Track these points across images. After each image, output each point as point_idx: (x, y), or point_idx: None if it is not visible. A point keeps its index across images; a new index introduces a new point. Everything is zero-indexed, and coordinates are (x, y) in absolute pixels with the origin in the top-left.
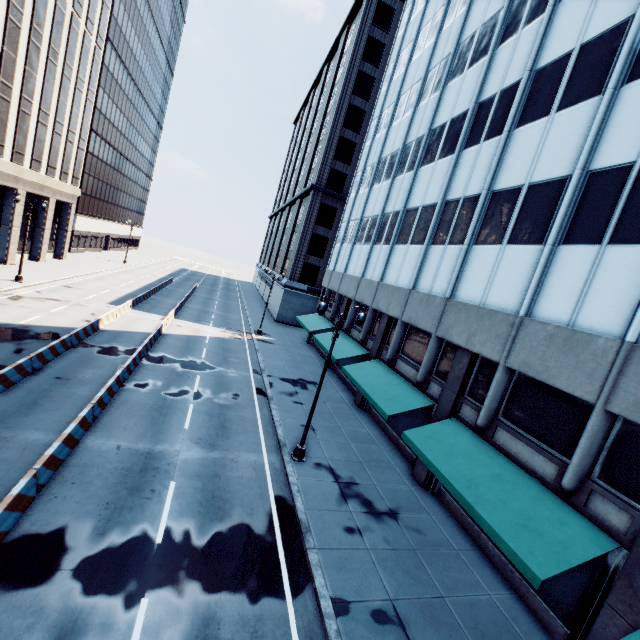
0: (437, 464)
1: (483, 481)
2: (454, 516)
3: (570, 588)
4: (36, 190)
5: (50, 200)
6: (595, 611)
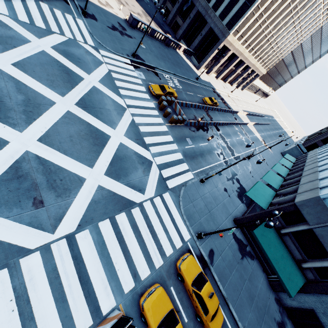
0: (268, 173)
1: (271, 178)
2: None
3: None
4: (255, 69)
5: (255, 73)
6: None
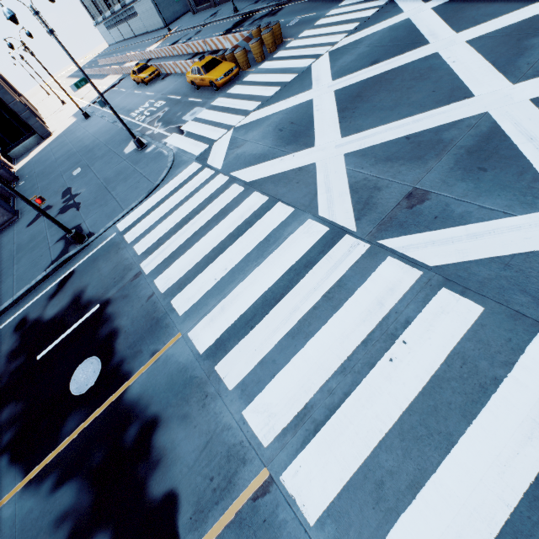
0: None
1: None
2: None
3: None
4: None
5: None
6: None
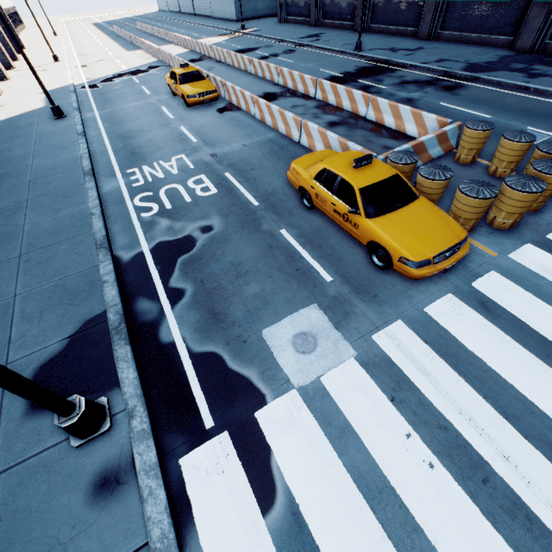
0: None
1: None
2: (449, 41)
3: (517, 17)
4: None
5: None
6: (529, 12)
